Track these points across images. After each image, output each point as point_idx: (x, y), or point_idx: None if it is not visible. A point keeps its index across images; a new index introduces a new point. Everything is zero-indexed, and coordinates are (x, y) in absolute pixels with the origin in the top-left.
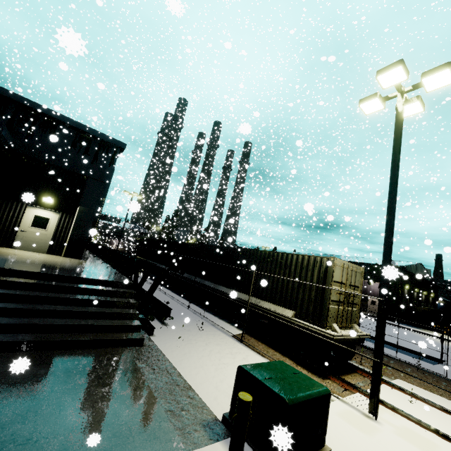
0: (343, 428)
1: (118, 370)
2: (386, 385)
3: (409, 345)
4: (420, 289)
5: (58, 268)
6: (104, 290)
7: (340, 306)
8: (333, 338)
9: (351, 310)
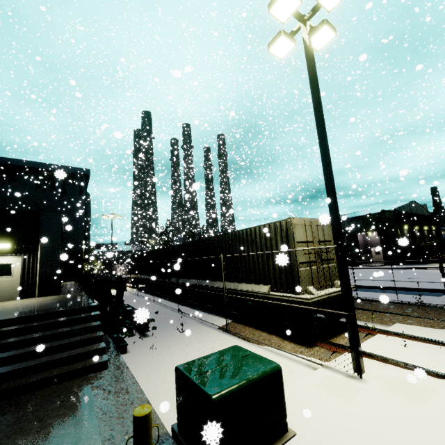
0: (319, 400)
1: (64, 406)
2: (381, 335)
3: (415, 284)
4: (420, 226)
5: (15, 312)
6: (62, 321)
7: (313, 266)
8: (308, 302)
9: (328, 267)
